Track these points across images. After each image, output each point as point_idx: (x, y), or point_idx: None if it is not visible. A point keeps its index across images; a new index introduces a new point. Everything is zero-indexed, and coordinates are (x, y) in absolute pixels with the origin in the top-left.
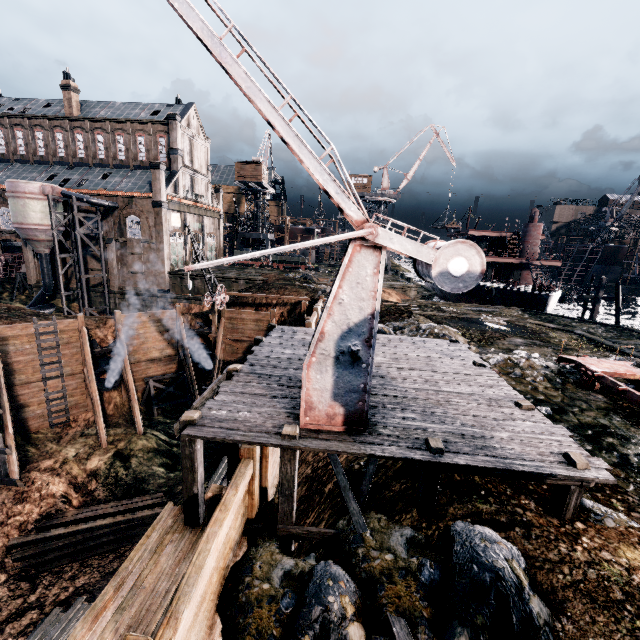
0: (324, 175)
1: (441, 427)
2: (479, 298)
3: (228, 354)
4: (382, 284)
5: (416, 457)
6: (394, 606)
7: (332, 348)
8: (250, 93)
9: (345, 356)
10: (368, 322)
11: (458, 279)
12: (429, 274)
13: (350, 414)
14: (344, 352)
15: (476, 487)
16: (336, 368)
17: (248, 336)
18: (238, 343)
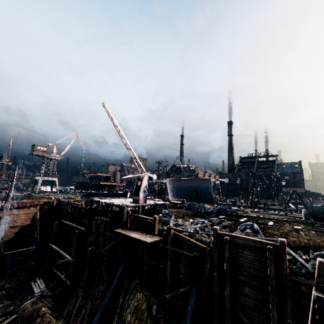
0: (142, 165)
1: (152, 202)
2: (106, 197)
3: (3, 237)
4: (148, 180)
5: (154, 203)
6: (160, 218)
7: (143, 190)
8: (134, 154)
9: (144, 191)
10: (146, 185)
11: (155, 179)
12: (151, 179)
13: (145, 200)
14: (144, 190)
15: (157, 211)
16: (143, 193)
17: (20, 223)
18: (12, 229)
